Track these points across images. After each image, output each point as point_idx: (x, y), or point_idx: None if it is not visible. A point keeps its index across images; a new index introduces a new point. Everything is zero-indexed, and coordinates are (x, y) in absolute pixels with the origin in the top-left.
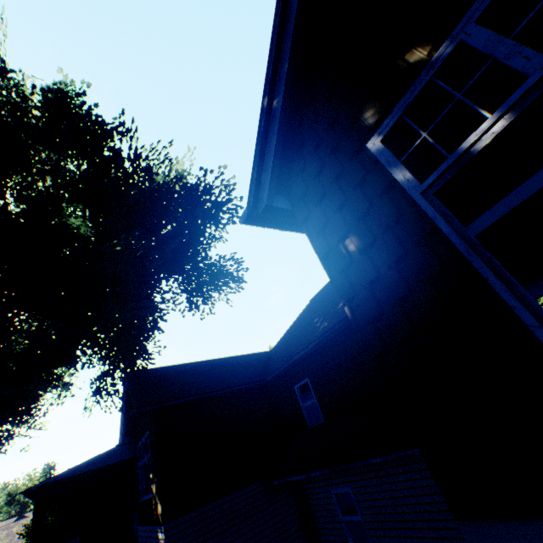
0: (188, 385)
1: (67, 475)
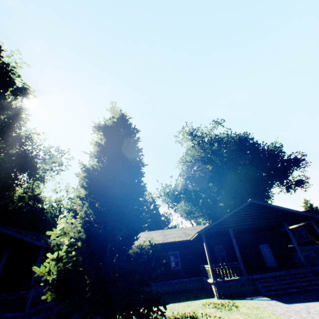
0: None
1: None
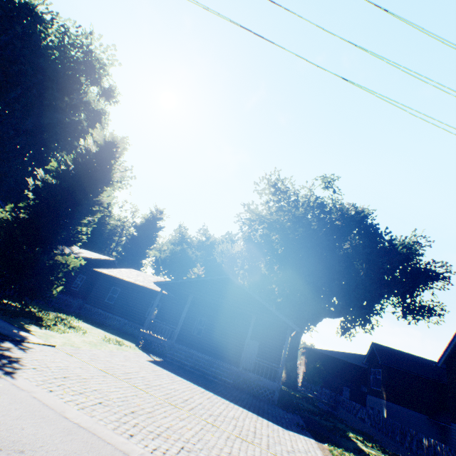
0: (399, 362)
1: (318, 350)
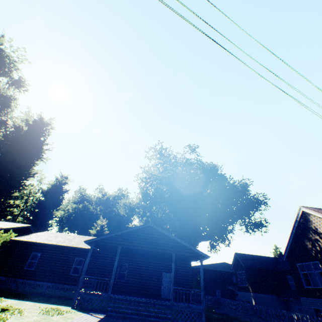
0: (253, 263)
1: (196, 266)
